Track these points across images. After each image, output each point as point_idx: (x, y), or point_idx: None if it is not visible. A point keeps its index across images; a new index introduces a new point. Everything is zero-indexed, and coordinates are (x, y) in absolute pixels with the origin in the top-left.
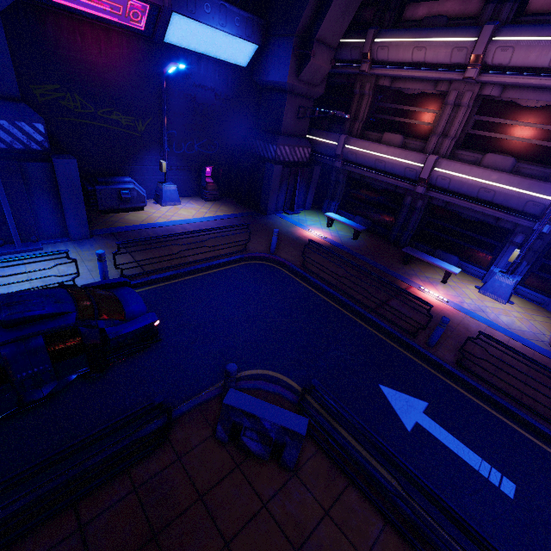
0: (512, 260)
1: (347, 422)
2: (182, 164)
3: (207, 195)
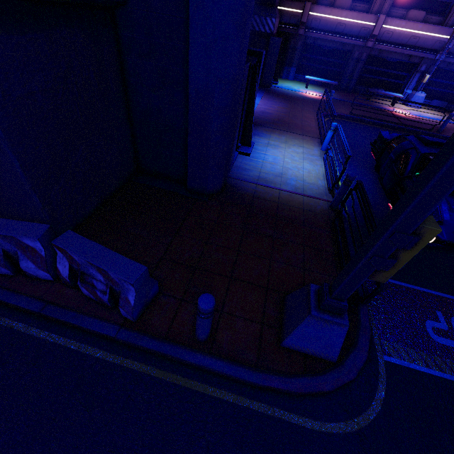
0: (425, 81)
1: None
2: None
3: None
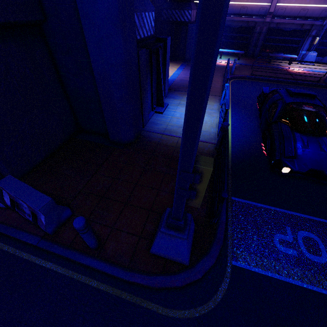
0: (316, 43)
1: None
2: None
3: None
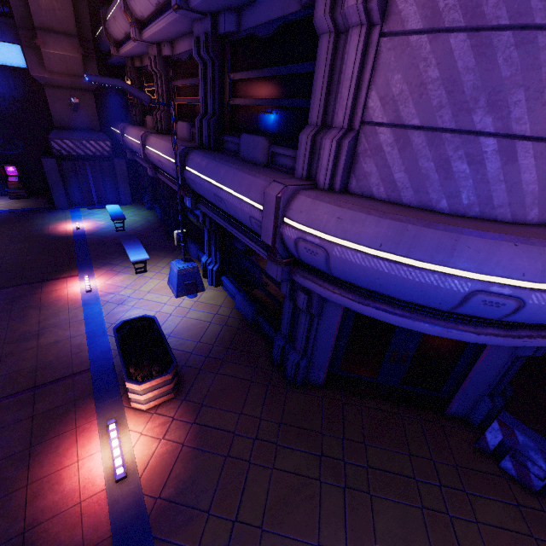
0: (176, 243)
1: None
2: None
3: (10, 193)
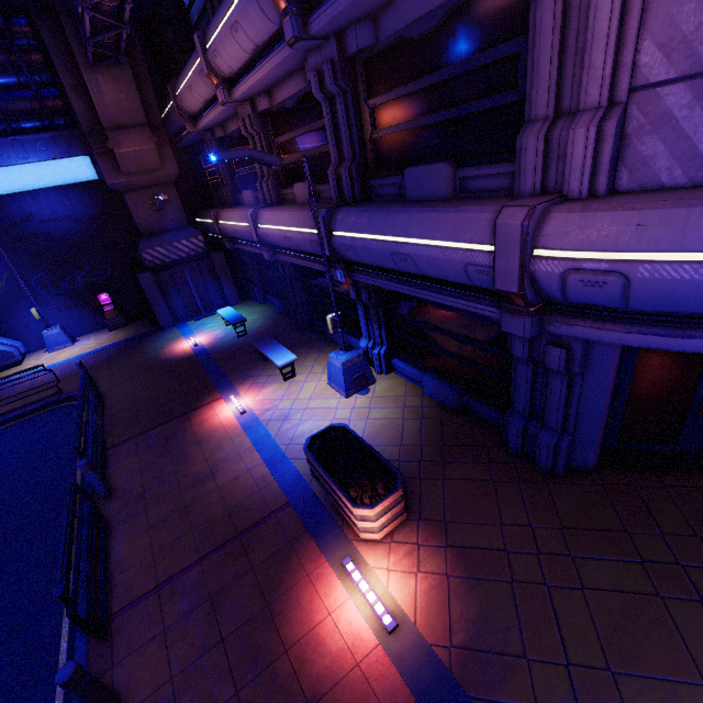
0: (332, 331)
1: None
2: (72, 301)
3: (109, 325)
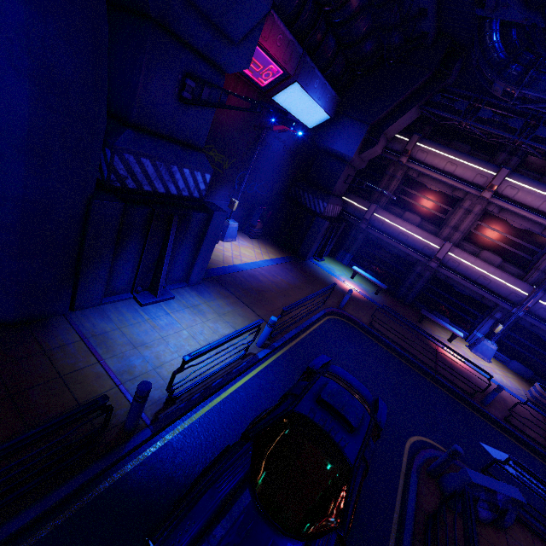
0: (497, 331)
1: (541, 489)
2: (241, 201)
3: (254, 233)
